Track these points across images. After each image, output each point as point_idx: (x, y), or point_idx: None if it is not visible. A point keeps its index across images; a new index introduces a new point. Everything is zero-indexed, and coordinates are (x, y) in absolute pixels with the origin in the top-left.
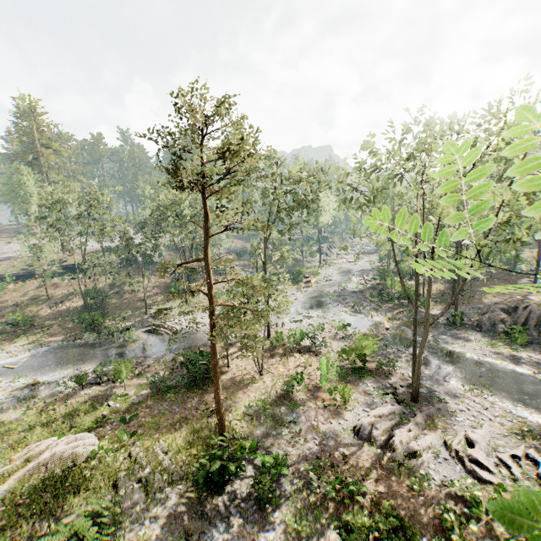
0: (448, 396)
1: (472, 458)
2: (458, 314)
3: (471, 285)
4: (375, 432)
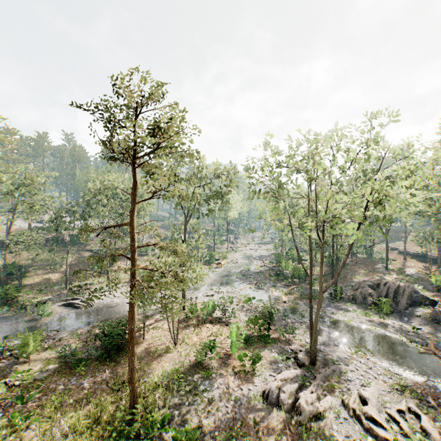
0: (339, 358)
1: (368, 415)
2: (337, 290)
3: (344, 268)
4: (283, 395)
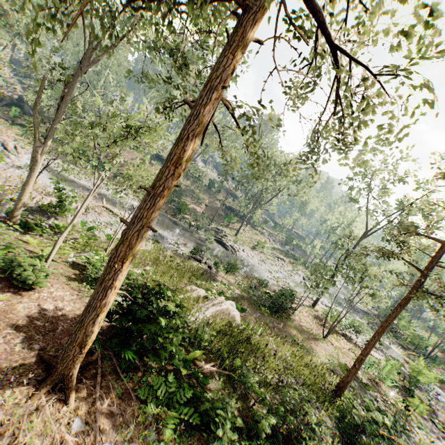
0: None
1: None
2: None
3: None
4: None
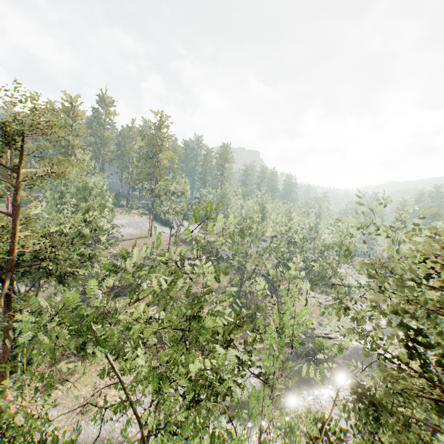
0: None
1: None
2: None
3: None
4: None
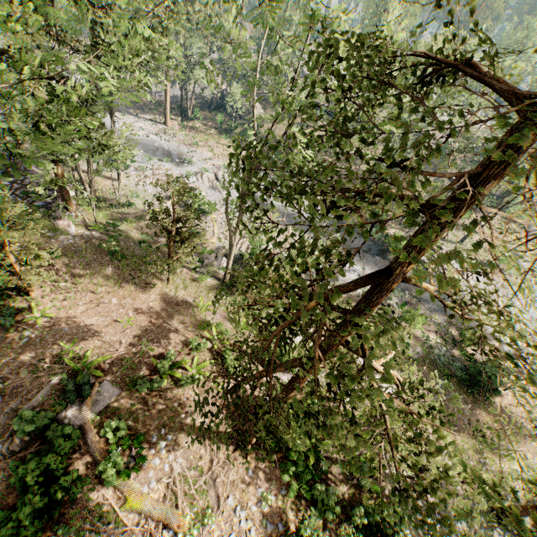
0: None
1: None
2: None
3: None
4: None
